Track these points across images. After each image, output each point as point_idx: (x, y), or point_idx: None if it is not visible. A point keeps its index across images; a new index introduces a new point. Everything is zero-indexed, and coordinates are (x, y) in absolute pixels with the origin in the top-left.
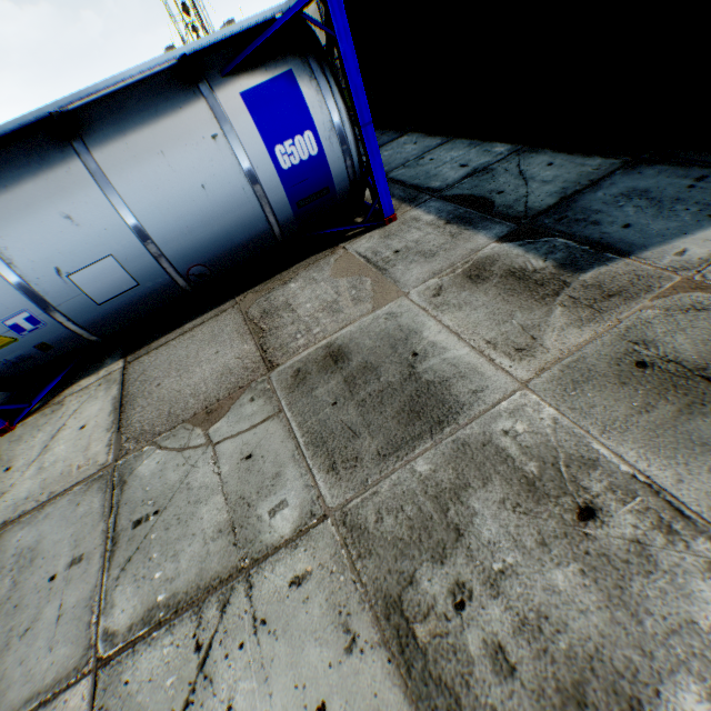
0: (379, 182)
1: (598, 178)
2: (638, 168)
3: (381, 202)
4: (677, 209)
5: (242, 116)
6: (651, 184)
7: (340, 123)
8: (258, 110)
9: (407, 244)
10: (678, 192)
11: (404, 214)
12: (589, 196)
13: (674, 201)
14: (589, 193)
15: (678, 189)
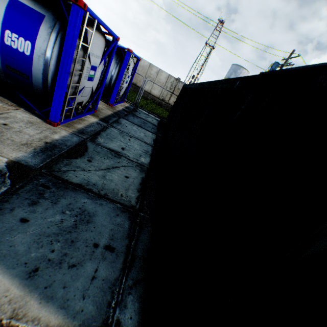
0: (55, 101)
1: (110, 197)
2: (125, 213)
3: (51, 110)
4: (54, 245)
5: (4, 4)
6: (99, 223)
7: (50, 57)
8: (13, 10)
9: (16, 128)
10: (86, 240)
11: (62, 129)
12: (83, 196)
13: (70, 241)
14: (86, 195)
15: (92, 239)
